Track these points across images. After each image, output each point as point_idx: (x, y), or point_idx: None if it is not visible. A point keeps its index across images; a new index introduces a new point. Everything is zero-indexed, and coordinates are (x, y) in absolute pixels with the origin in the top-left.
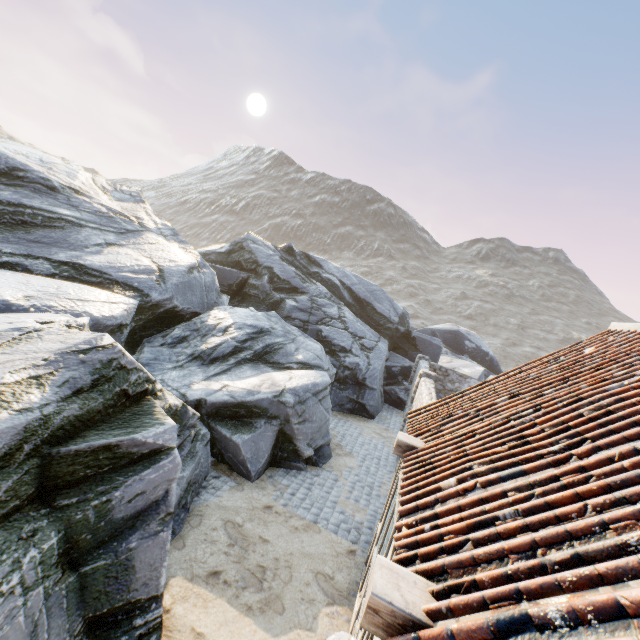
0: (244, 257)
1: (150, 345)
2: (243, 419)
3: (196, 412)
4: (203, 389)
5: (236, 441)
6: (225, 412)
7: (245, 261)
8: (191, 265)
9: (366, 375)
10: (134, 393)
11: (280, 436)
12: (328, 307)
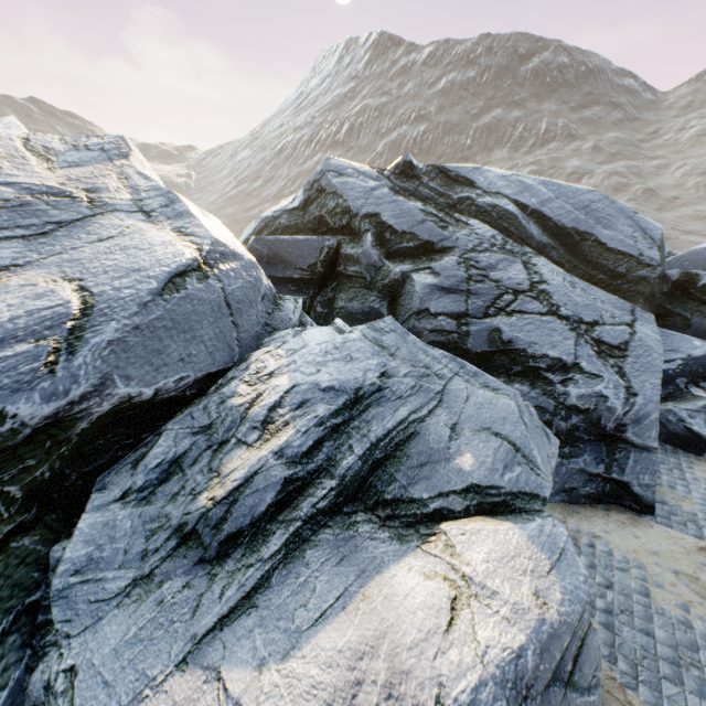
0: (327, 207)
1: (98, 501)
2: None
3: None
4: None
5: None
6: None
7: (329, 214)
8: (178, 268)
9: (625, 419)
10: None
11: None
12: (502, 268)
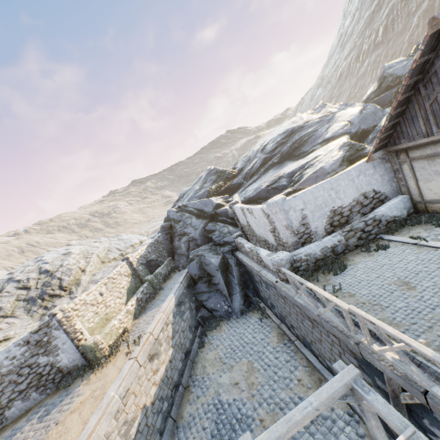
0: (388, 81)
1: None
2: None
3: None
4: None
5: None
6: None
7: (390, 83)
8: (359, 111)
9: None
10: (359, 150)
11: None
12: None
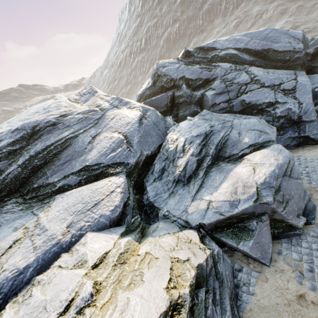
0: (163, 81)
1: (148, 184)
2: (237, 225)
3: (206, 254)
4: (196, 212)
5: (243, 250)
6: (221, 225)
7: (165, 83)
8: (139, 118)
9: (300, 114)
10: None
11: (271, 221)
12: (238, 77)
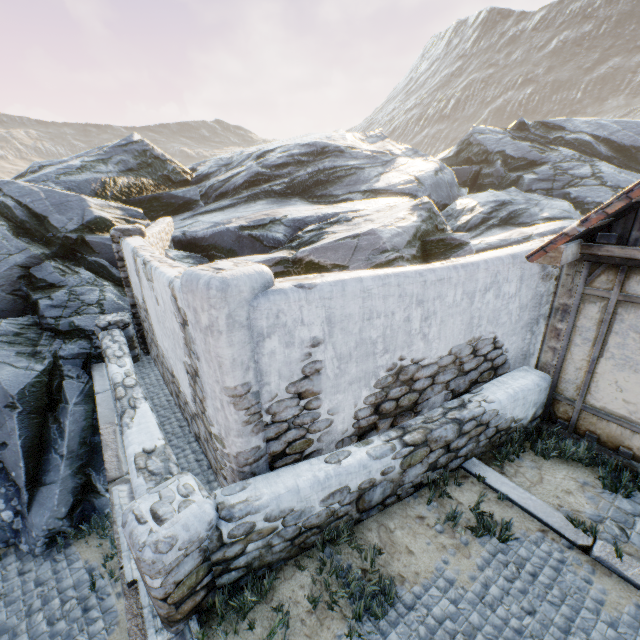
0: (472, 152)
1: None
2: None
3: None
4: None
5: None
6: None
7: (474, 155)
8: (435, 170)
9: None
10: (439, 229)
11: None
12: (576, 169)
